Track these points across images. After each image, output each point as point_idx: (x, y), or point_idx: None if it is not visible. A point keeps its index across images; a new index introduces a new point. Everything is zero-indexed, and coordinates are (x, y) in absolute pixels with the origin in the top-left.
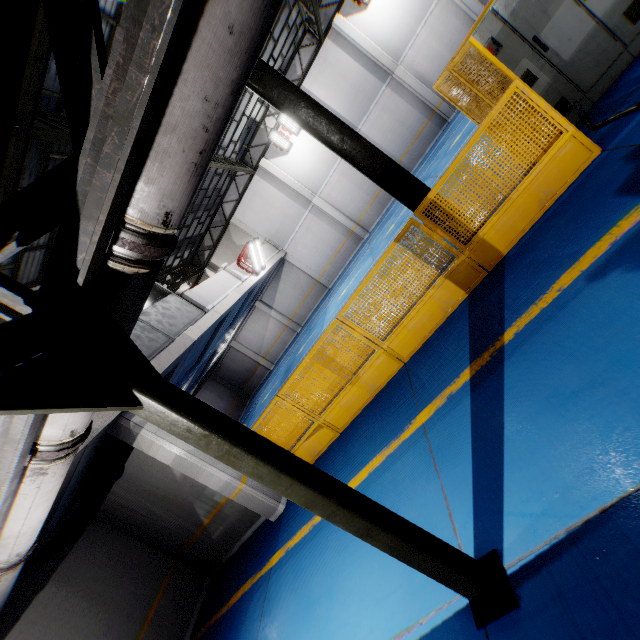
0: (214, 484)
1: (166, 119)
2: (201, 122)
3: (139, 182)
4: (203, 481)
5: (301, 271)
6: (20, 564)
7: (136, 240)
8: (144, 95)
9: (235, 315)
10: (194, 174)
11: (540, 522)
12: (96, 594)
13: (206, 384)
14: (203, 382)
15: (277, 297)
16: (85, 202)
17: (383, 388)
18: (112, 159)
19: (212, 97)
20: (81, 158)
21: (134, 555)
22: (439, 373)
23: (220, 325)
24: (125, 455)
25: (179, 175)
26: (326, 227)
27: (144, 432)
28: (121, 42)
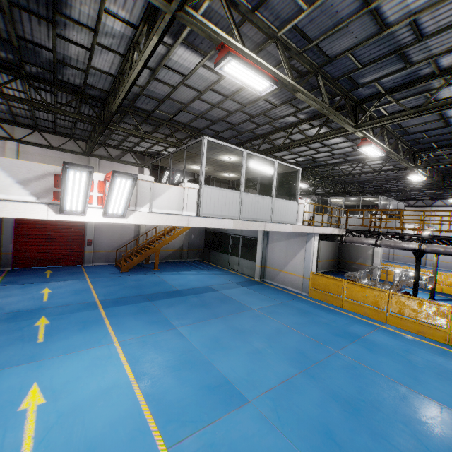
0: (375, 261)
1: None
2: None
3: None
4: (374, 259)
5: None
6: None
7: None
8: None
9: None
10: None
11: (444, 302)
12: (332, 247)
13: None
14: None
15: None
16: None
17: (429, 290)
18: None
19: None
20: None
21: (336, 250)
22: (447, 296)
23: None
24: None
25: None
26: None
27: None
28: None
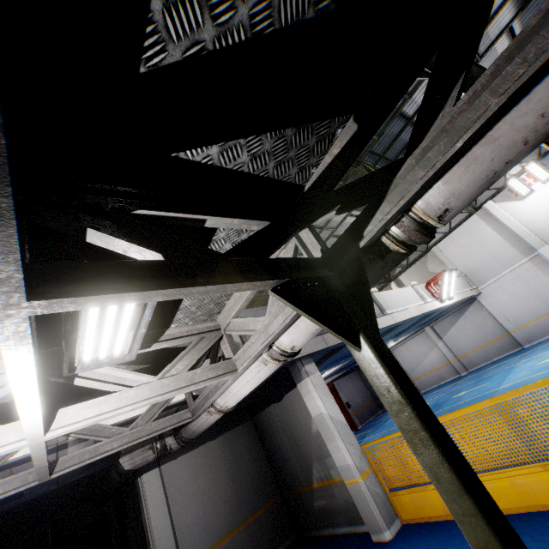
0: (337, 458)
1: (490, 133)
2: (523, 136)
3: (438, 181)
4: (330, 449)
5: (491, 316)
6: (223, 412)
7: (411, 225)
8: (488, 112)
9: (403, 329)
10: (488, 181)
11: None
12: (231, 470)
13: (351, 374)
14: (350, 371)
15: (451, 331)
16: (393, 191)
17: None
18: (430, 161)
19: (548, 113)
20: (408, 160)
21: (259, 465)
22: None
23: (389, 331)
24: (288, 389)
25: (475, 179)
26: (546, 281)
27: (308, 380)
28: (487, 75)
